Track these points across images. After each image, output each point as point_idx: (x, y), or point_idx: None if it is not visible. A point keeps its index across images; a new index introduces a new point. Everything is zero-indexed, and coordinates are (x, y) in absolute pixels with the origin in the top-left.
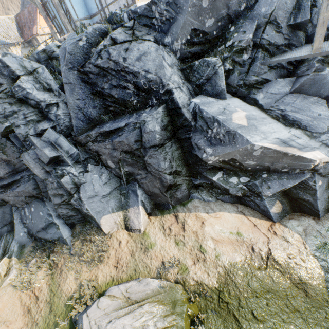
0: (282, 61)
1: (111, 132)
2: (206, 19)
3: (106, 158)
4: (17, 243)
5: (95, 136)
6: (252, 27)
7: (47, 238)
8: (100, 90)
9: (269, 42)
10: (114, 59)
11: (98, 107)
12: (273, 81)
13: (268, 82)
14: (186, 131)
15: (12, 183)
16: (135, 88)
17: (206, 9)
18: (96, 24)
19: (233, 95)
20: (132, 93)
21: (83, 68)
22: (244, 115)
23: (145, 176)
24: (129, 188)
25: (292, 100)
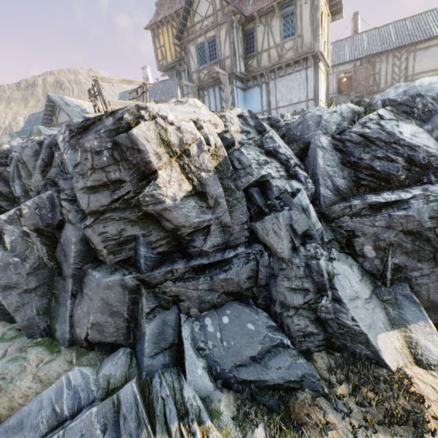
0: None
1: (385, 205)
2: None
3: (363, 241)
4: (195, 392)
5: (359, 209)
6: None
7: (267, 380)
8: (354, 160)
9: None
10: (389, 130)
11: (347, 178)
12: None
13: None
14: None
15: (214, 264)
16: (406, 162)
17: None
18: (349, 103)
19: None
20: (401, 167)
21: (340, 135)
22: None
23: (429, 272)
24: (395, 292)
25: None
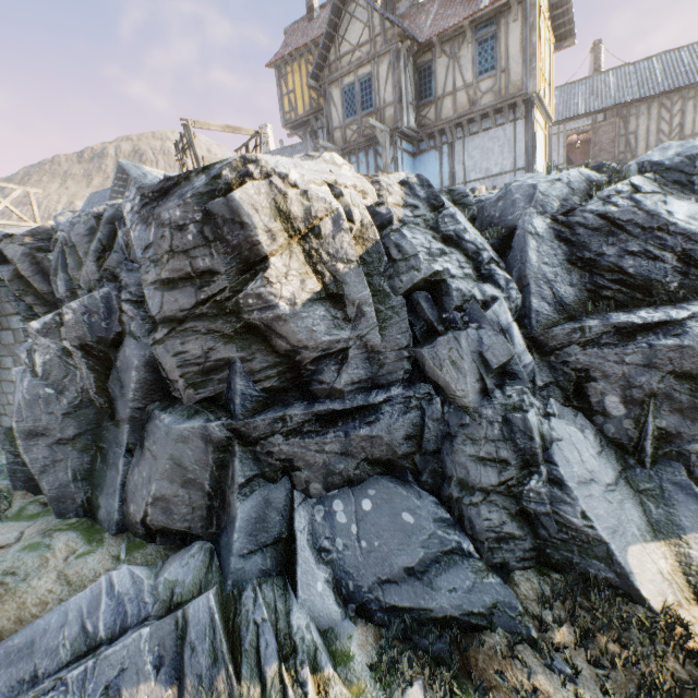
0: None
1: (642, 329)
2: None
3: (604, 388)
4: (311, 619)
5: (597, 333)
6: None
7: (432, 608)
8: (590, 257)
9: None
10: (649, 209)
11: (577, 285)
12: None
13: None
14: None
15: (352, 412)
16: (679, 261)
17: None
18: (582, 168)
19: None
20: (671, 269)
21: (567, 216)
22: None
23: None
24: (661, 478)
25: None
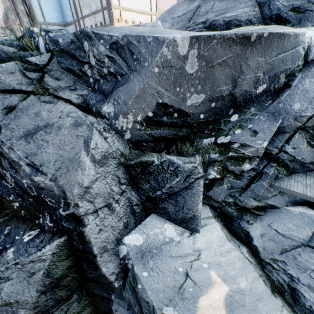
0: (311, 199)
1: None
2: (190, 92)
3: None
4: None
5: None
6: (271, 129)
7: None
8: None
9: (293, 157)
10: None
11: None
12: (283, 209)
13: (273, 208)
14: (105, 288)
15: None
16: (17, 184)
17: (192, 76)
18: None
19: (213, 207)
20: (12, 189)
21: None
22: (224, 297)
23: None
24: None
25: (313, 264)
